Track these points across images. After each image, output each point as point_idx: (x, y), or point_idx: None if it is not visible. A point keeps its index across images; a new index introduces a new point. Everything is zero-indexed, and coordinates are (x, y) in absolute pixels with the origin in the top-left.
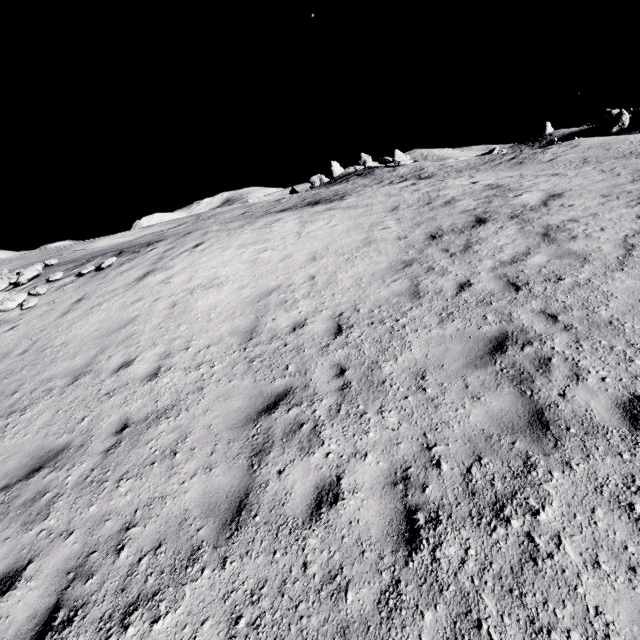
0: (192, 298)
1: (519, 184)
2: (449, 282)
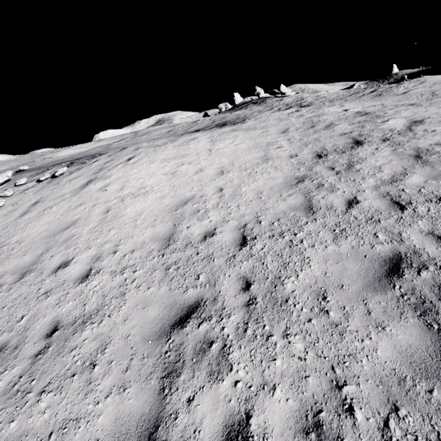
0: (122, 205)
1: (383, 112)
2: (338, 198)
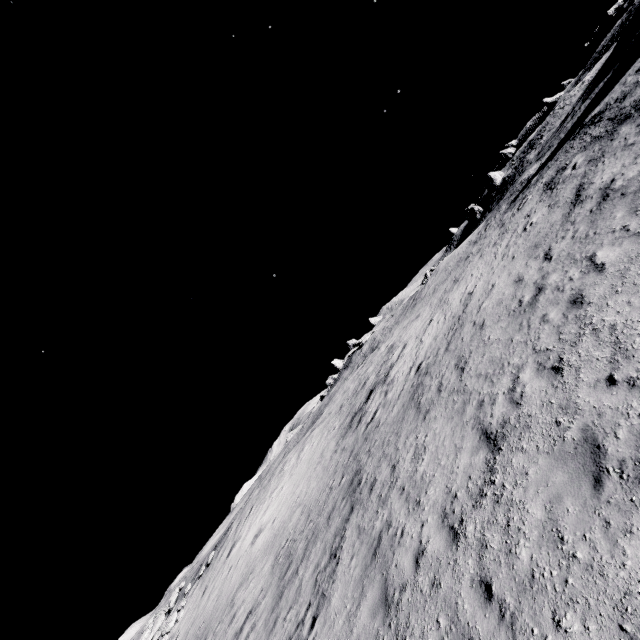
0: (253, 547)
1: (399, 339)
2: (348, 453)
